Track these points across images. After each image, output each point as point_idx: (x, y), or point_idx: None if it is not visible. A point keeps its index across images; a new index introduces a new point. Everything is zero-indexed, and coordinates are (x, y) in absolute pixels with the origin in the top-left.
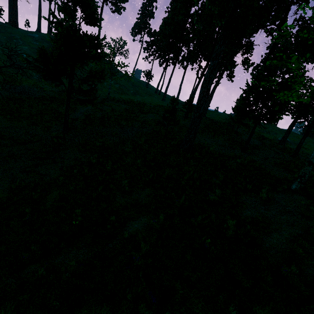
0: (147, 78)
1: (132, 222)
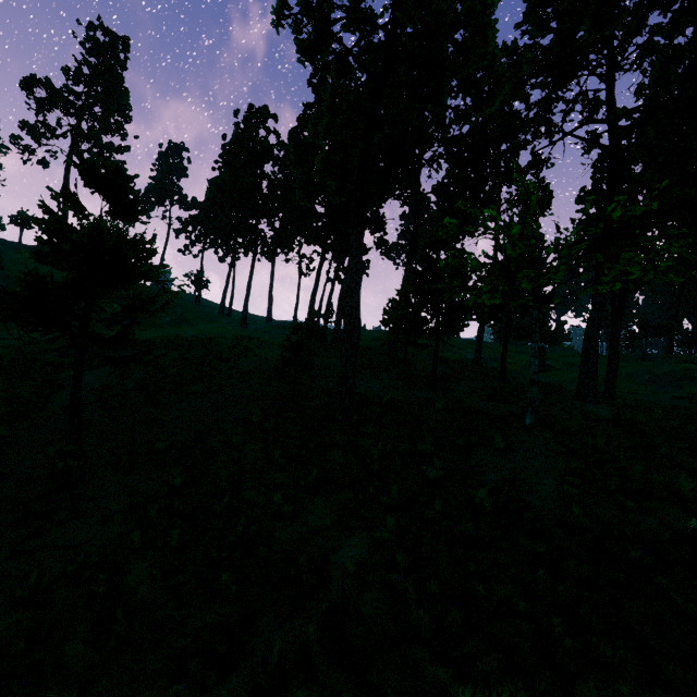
0: (197, 287)
1: (338, 555)
